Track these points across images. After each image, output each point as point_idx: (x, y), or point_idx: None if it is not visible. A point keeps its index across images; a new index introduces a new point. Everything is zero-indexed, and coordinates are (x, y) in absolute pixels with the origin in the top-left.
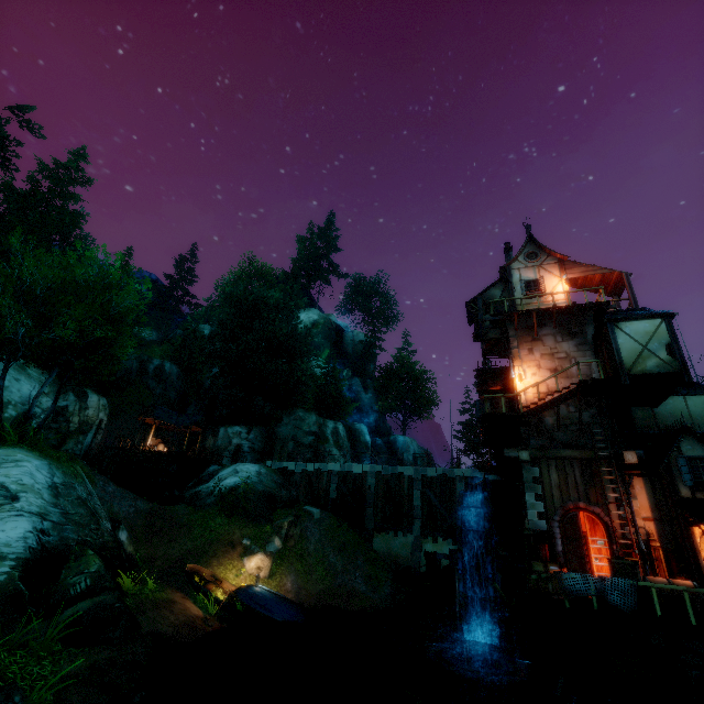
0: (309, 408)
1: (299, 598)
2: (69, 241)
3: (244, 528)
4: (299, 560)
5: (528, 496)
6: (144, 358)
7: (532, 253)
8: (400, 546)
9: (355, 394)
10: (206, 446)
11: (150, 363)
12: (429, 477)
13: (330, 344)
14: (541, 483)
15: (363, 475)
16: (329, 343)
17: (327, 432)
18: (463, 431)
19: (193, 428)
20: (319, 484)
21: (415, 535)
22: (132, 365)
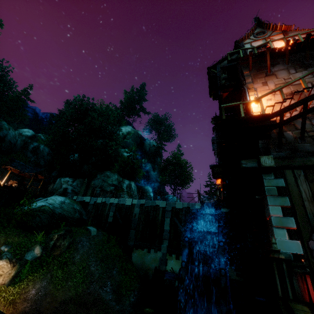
0: (115, 172)
1: (37, 307)
2: (3, 83)
3: (13, 237)
4: (62, 267)
5: (273, 210)
6: (28, 140)
7: (260, 32)
8: (151, 260)
9: (148, 171)
10: (48, 188)
11: (31, 144)
12: (177, 209)
13: (136, 144)
14: (288, 195)
15: (132, 207)
16: (135, 144)
17: (123, 186)
18: (206, 196)
19: (40, 177)
20: (103, 212)
21: (162, 252)
22: (16, 142)
